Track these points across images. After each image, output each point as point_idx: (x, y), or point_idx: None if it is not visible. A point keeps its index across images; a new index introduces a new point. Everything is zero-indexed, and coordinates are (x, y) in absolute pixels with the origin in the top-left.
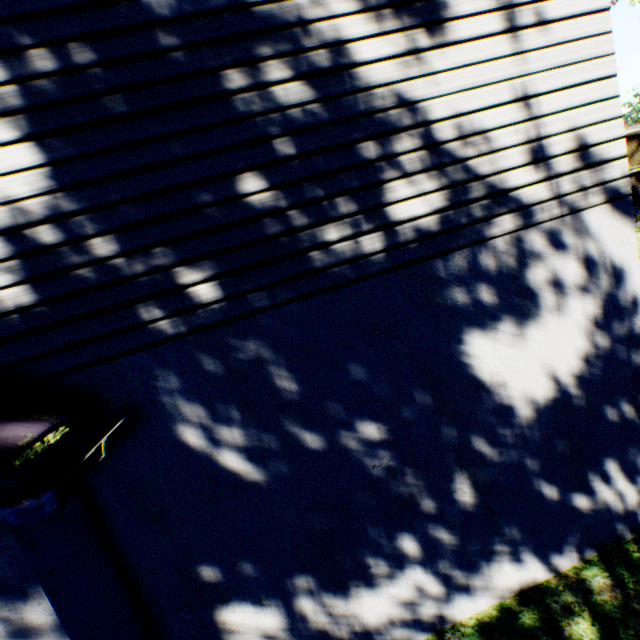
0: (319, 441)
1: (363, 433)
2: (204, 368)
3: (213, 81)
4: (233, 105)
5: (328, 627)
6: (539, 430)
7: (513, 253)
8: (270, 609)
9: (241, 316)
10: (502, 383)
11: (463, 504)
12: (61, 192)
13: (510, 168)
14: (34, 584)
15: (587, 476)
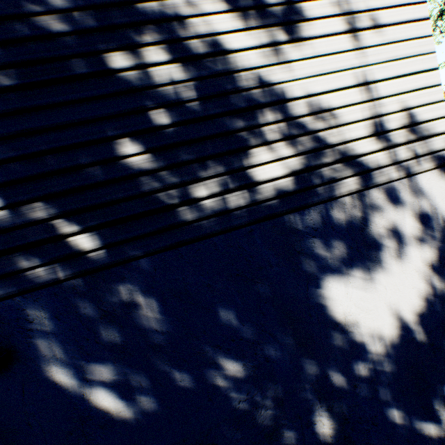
0: (188, 378)
1: (229, 370)
2: (79, 311)
3: (98, 61)
4: (115, 81)
5: None
6: (389, 364)
7: (360, 209)
8: None
9: (117, 263)
10: (355, 322)
11: (323, 435)
12: None
13: (355, 139)
14: None
15: (433, 405)
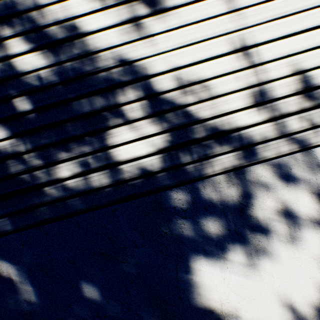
0: None
1: None
2: None
3: None
4: None
5: None
6: None
7: (239, 188)
8: None
9: None
10: (234, 310)
11: None
12: None
13: (232, 111)
14: None
15: None
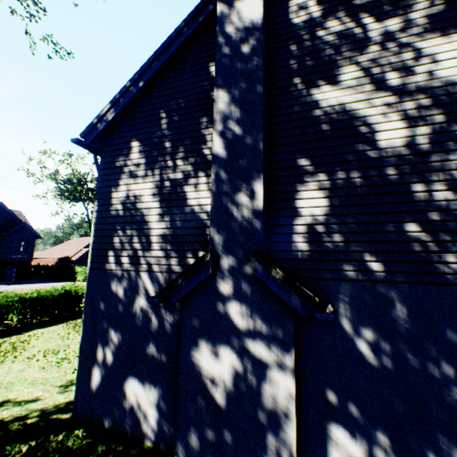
0: (414, 360)
1: (445, 370)
2: (363, 298)
3: (405, 187)
4: (411, 196)
5: None
6: None
7: None
8: (357, 441)
9: (388, 281)
10: None
11: None
12: (330, 216)
13: None
14: (292, 348)
15: None
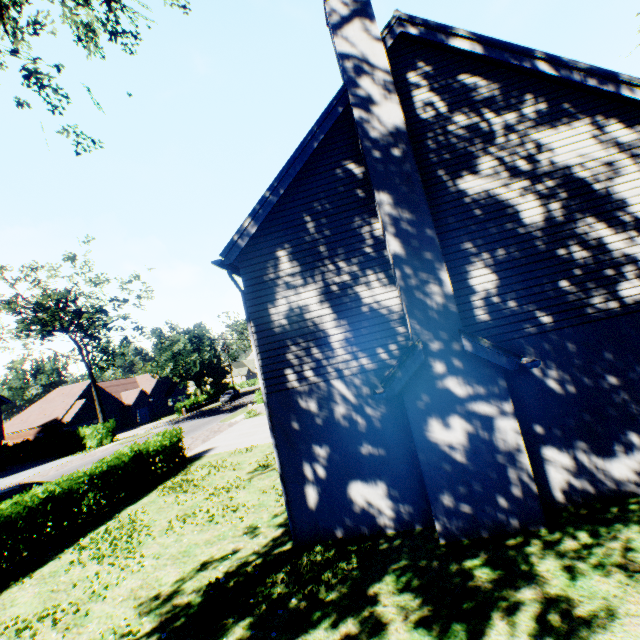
0: (588, 381)
1: (609, 381)
2: (542, 346)
3: (551, 253)
4: (558, 260)
5: (592, 471)
6: None
7: None
8: (564, 454)
9: (557, 329)
10: None
11: None
12: (501, 287)
13: None
14: (508, 398)
15: None
